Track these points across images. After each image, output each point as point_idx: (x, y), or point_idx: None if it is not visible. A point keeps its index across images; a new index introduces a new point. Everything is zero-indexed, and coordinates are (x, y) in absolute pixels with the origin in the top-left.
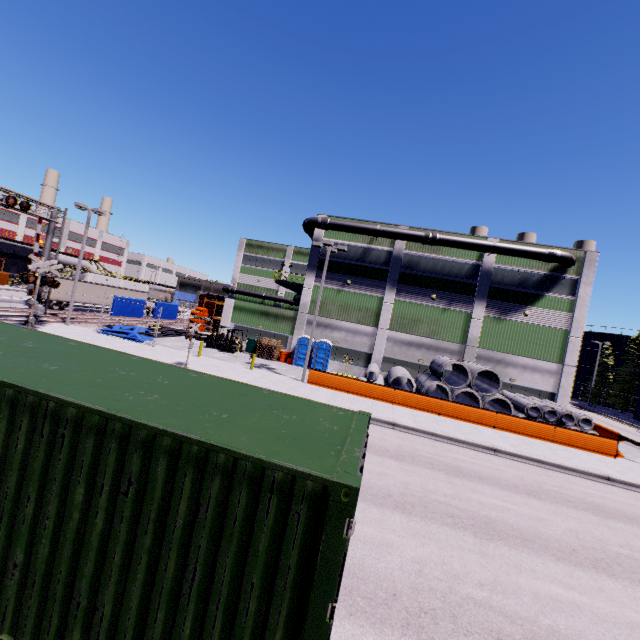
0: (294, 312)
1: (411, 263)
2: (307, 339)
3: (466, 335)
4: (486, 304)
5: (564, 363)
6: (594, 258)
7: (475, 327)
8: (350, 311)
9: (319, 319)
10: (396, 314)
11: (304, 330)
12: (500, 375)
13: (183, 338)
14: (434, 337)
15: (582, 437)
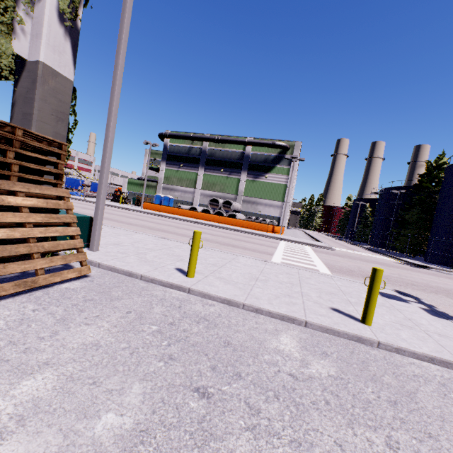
0: (156, 183)
1: (212, 154)
2: (159, 195)
3: (238, 190)
4: (247, 173)
5: (284, 201)
6: (299, 145)
7: (242, 185)
8: (183, 181)
9: (168, 186)
10: (204, 181)
11: (161, 192)
12: (254, 210)
13: None
14: (223, 192)
15: (254, 224)
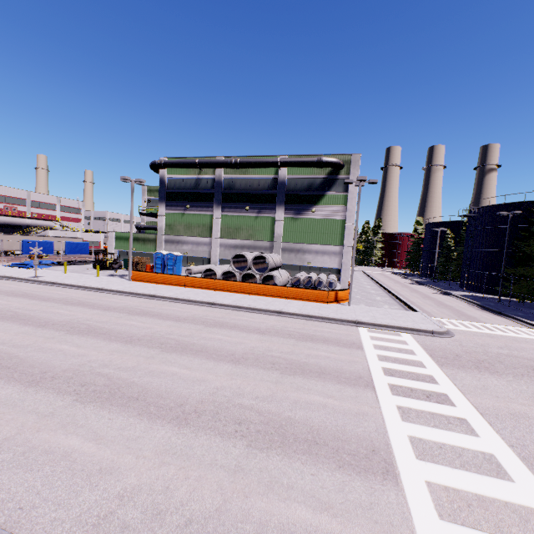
0: (155, 235)
1: (230, 185)
2: (160, 253)
3: (274, 234)
4: (285, 208)
5: (343, 245)
6: (358, 159)
7: (278, 227)
8: (192, 228)
9: (172, 238)
10: (224, 226)
11: (164, 247)
12: (300, 261)
13: (84, 265)
14: (252, 239)
15: (305, 292)
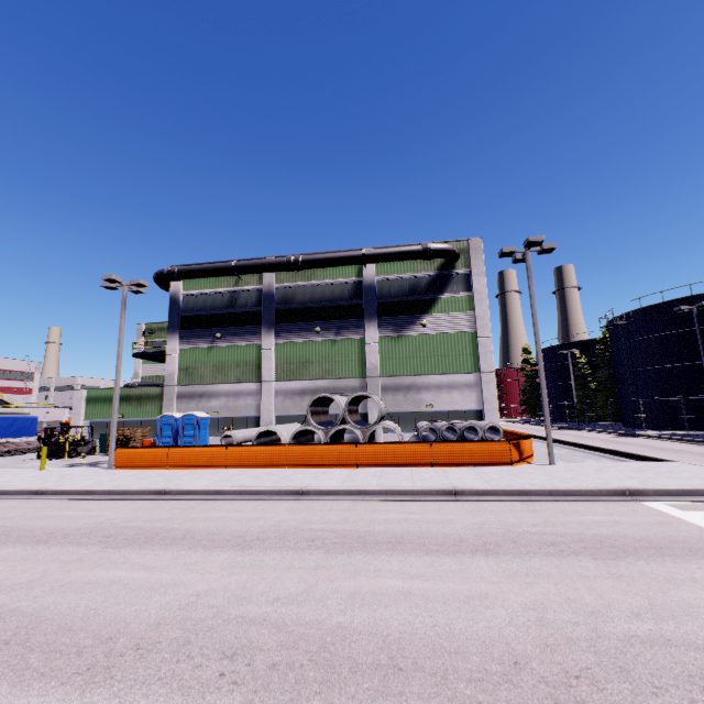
0: (161, 388)
1: (287, 297)
2: (170, 416)
3: (365, 365)
4: (379, 323)
5: (480, 370)
6: (478, 245)
7: (372, 353)
8: (227, 370)
9: (192, 389)
10: (280, 360)
11: (176, 407)
12: (414, 404)
13: (21, 455)
14: (329, 377)
15: (466, 448)
